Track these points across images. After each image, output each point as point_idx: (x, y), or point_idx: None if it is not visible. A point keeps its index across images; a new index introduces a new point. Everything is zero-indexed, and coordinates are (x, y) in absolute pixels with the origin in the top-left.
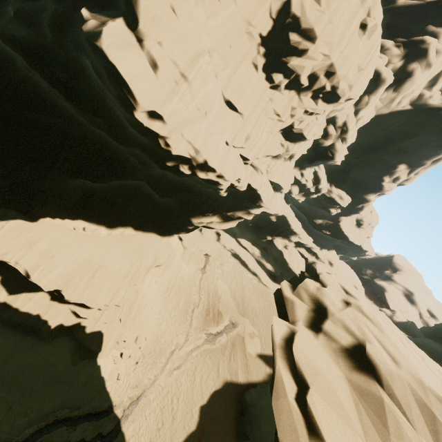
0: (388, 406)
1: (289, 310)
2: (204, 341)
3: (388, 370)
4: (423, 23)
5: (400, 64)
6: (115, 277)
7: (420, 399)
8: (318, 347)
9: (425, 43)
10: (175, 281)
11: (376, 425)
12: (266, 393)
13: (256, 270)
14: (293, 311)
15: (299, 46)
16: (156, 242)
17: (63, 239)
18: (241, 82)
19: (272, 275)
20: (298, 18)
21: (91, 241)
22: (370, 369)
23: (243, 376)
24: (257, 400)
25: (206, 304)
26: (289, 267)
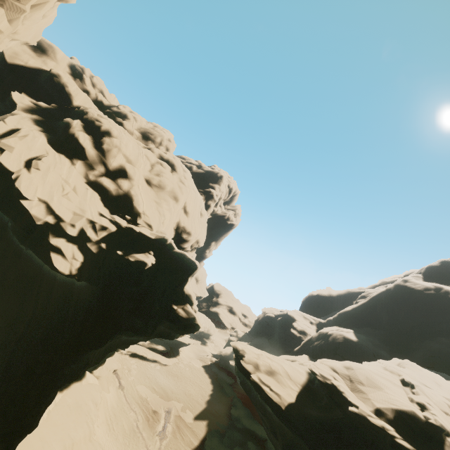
0: (282, 377)
1: (250, 370)
2: (160, 441)
3: (277, 369)
4: (207, 182)
5: (204, 202)
6: (86, 445)
7: (284, 371)
8: (264, 375)
9: (211, 192)
10: (109, 414)
11: (282, 383)
12: (213, 436)
13: (155, 357)
14: (251, 369)
15: (188, 239)
16: (83, 390)
17: (35, 446)
18: None
19: (165, 353)
20: (185, 227)
21: (46, 431)
22: (275, 371)
23: (196, 440)
24: (213, 445)
25: (142, 412)
26: (174, 339)
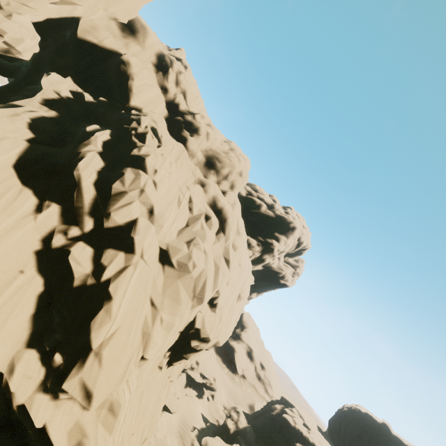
0: None
1: None
2: None
3: None
4: (273, 229)
5: (259, 255)
6: None
7: None
8: None
9: (273, 245)
10: None
11: None
12: None
13: None
14: None
15: (197, 348)
16: None
17: None
18: (146, 402)
19: None
20: (199, 329)
21: None
22: None
23: None
24: None
25: None
26: None
